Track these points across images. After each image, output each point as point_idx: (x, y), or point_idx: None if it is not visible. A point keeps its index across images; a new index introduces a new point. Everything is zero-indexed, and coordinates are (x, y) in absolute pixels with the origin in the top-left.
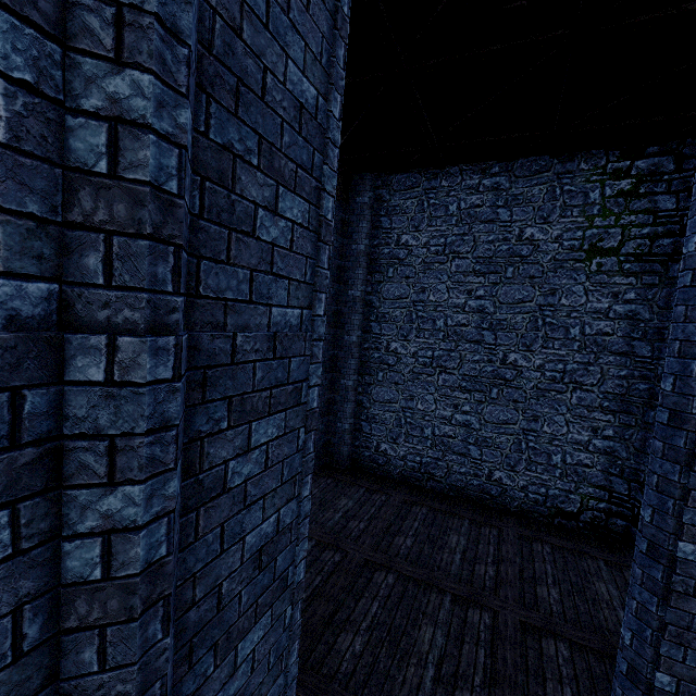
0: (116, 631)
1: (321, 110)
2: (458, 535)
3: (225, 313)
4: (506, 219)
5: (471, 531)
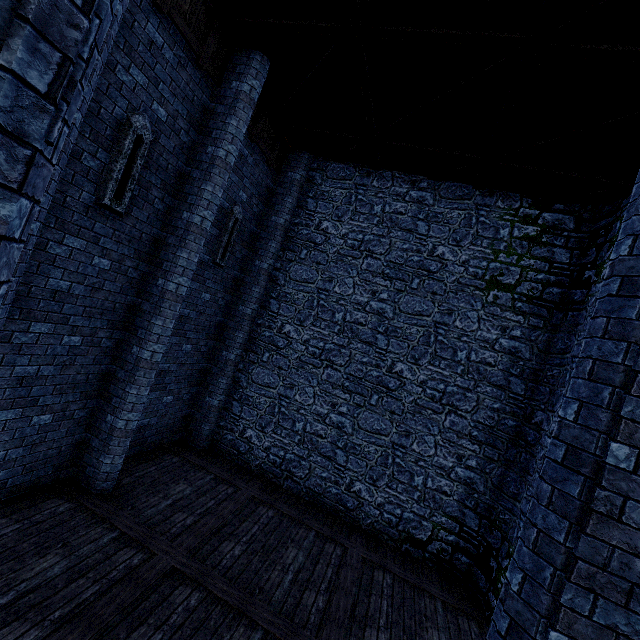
0: None
1: None
2: (298, 549)
3: None
4: (423, 232)
5: (314, 546)
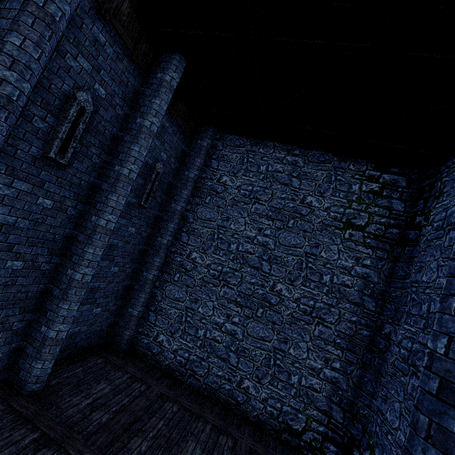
0: None
1: None
2: (196, 442)
3: None
4: (296, 186)
5: (210, 438)
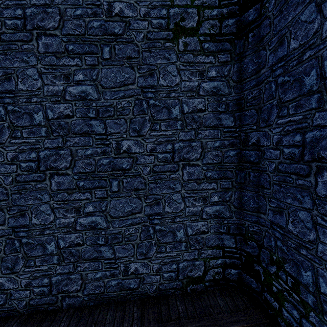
0: None
1: None
2: None
3: None
4: None
5: None
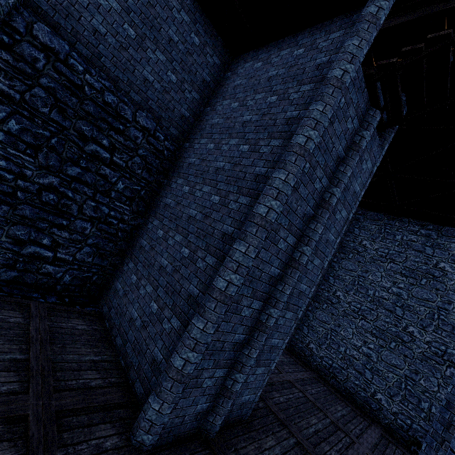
0: (294, 270)
1: (358, 193)
2: (342, 408)
3: (324, 229)
4: (429, 253)
5: (351, 412)
